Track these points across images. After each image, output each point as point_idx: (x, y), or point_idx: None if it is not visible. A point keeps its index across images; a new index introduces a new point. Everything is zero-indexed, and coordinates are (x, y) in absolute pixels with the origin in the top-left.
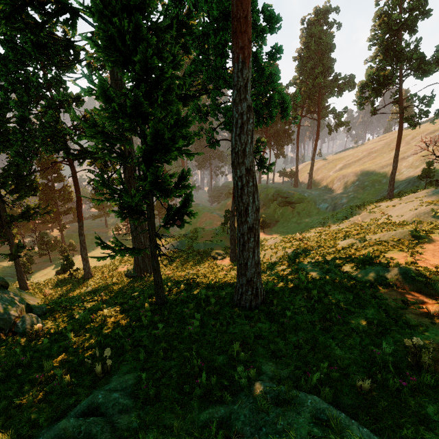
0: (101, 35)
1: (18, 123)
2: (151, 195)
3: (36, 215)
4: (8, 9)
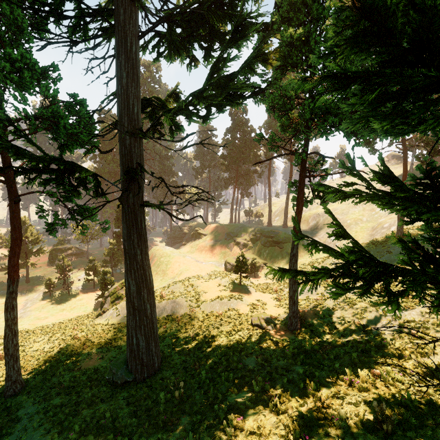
0: None
1: None
2: None
3: None
4: None
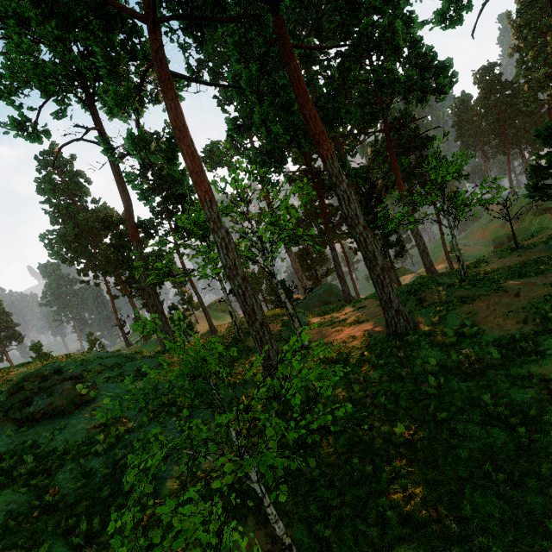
0: (365, 212)
1: (320, 232)
2: (387, 248)
3: (330, 273)
4: (312, 190)
